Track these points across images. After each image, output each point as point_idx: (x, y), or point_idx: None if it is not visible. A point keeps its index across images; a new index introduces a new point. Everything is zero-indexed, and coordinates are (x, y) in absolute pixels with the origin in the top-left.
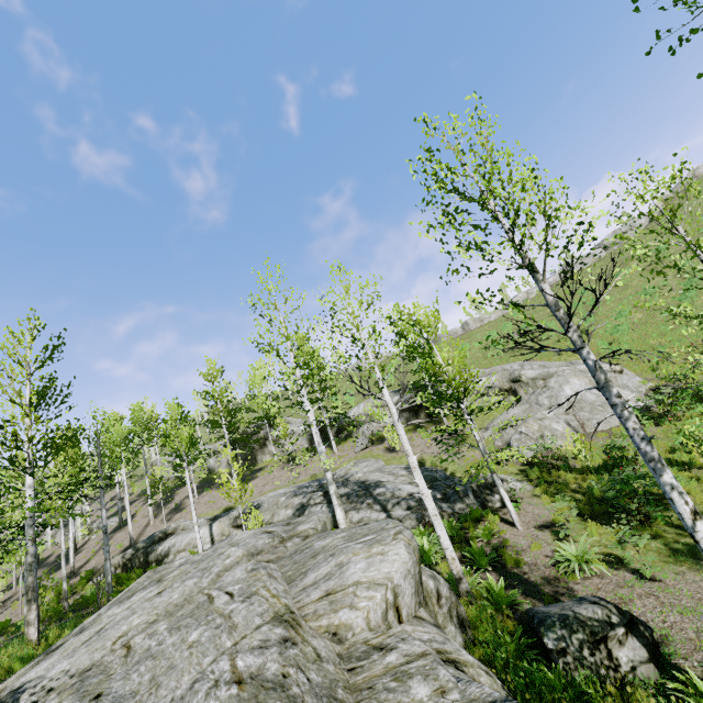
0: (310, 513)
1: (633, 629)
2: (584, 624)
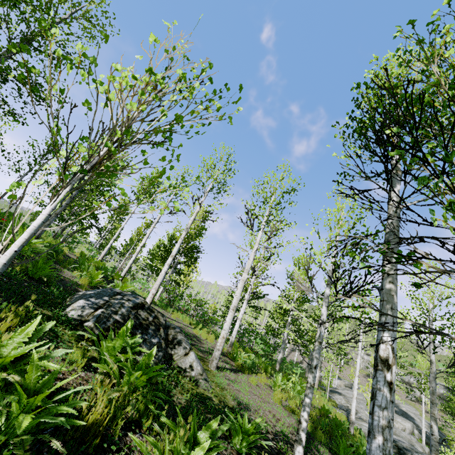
0: None
1: None
2: None
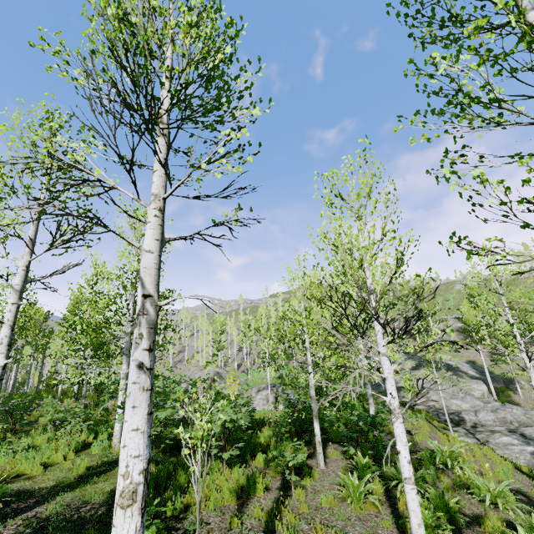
0: (442, 371)
1: None
2: None
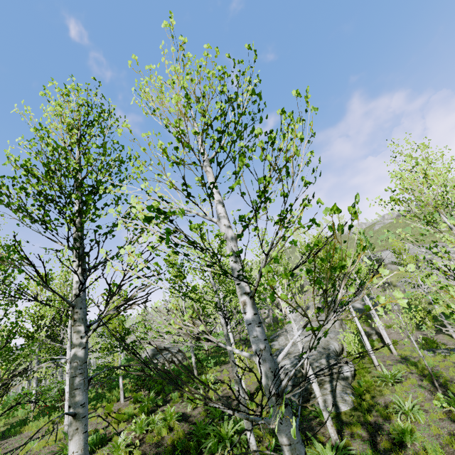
0: None
1: (377, 334)
2: (368, 332)
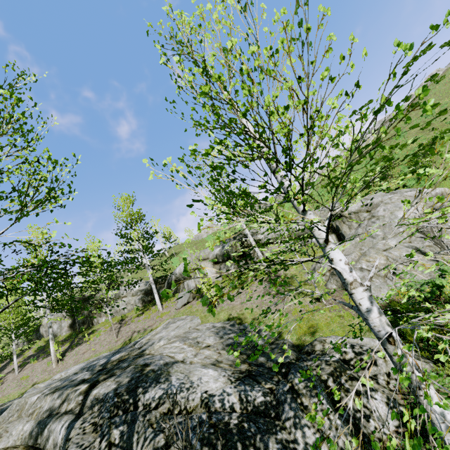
0: None
1: None
2: None
